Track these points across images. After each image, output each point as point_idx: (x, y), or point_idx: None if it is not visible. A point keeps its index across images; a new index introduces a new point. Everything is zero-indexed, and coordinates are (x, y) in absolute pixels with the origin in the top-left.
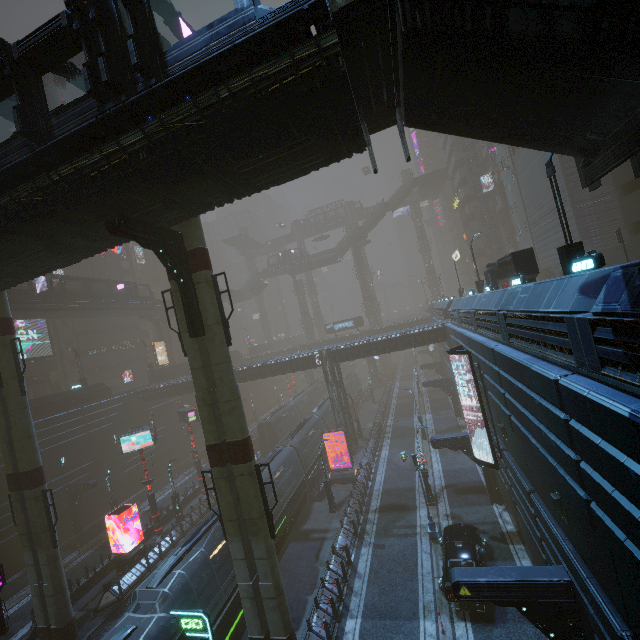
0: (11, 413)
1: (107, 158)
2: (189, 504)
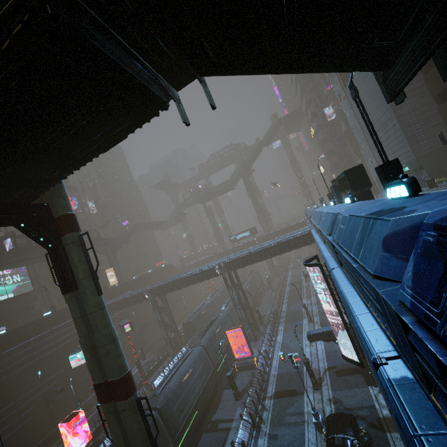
0: None
1: None
2: None
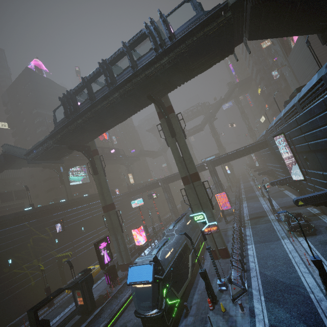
0: (102, 183)
1: (155, 69)
2: (158, 234)
